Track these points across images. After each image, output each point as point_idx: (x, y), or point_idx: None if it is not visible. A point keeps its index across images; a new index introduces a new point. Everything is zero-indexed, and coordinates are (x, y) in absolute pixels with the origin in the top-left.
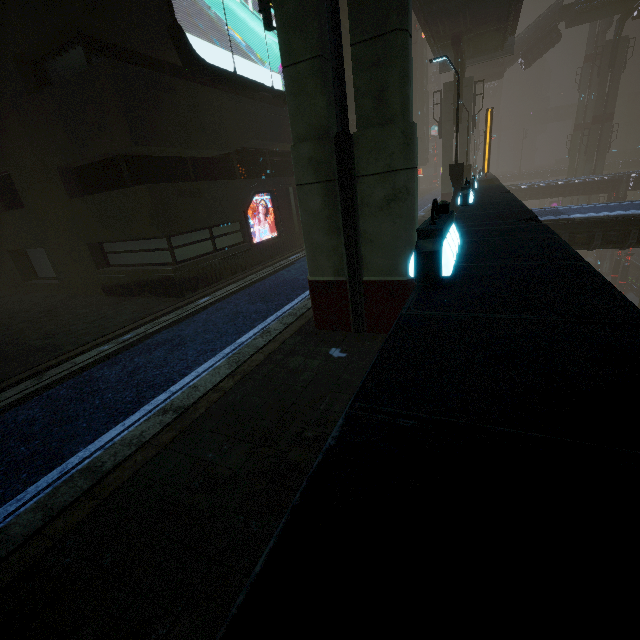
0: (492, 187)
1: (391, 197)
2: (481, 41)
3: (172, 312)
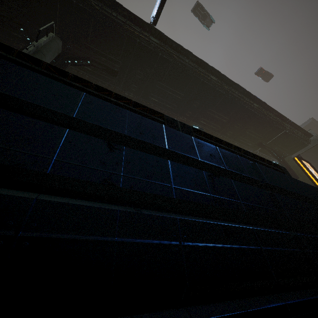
0: None
1: None
2: (284, 142)
3: None
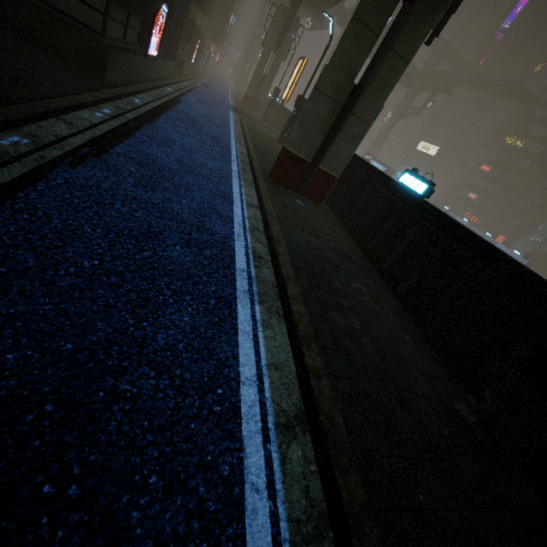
0: None
1: (358, 135)
2: None
3: (117, 99)
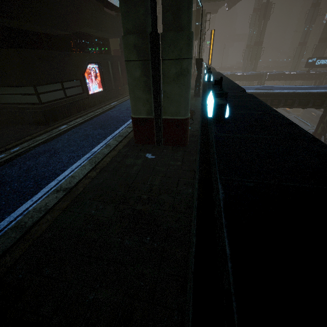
0: (216, 73)
1: (179, 73)
2: None
3: (43, 134)
